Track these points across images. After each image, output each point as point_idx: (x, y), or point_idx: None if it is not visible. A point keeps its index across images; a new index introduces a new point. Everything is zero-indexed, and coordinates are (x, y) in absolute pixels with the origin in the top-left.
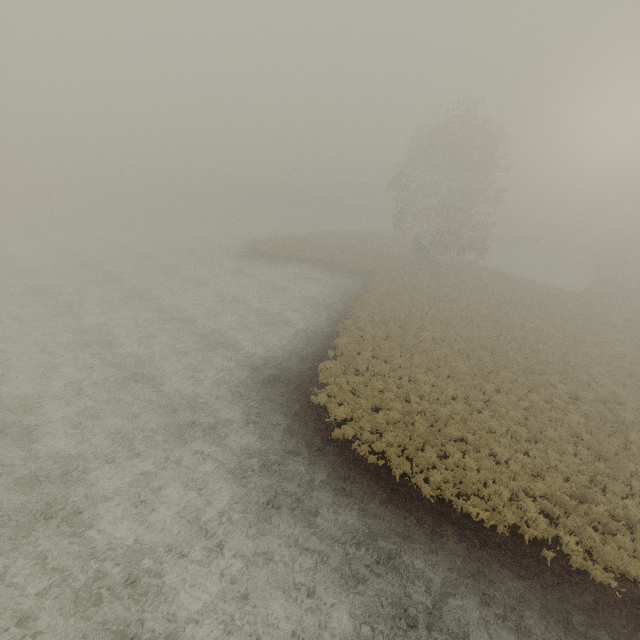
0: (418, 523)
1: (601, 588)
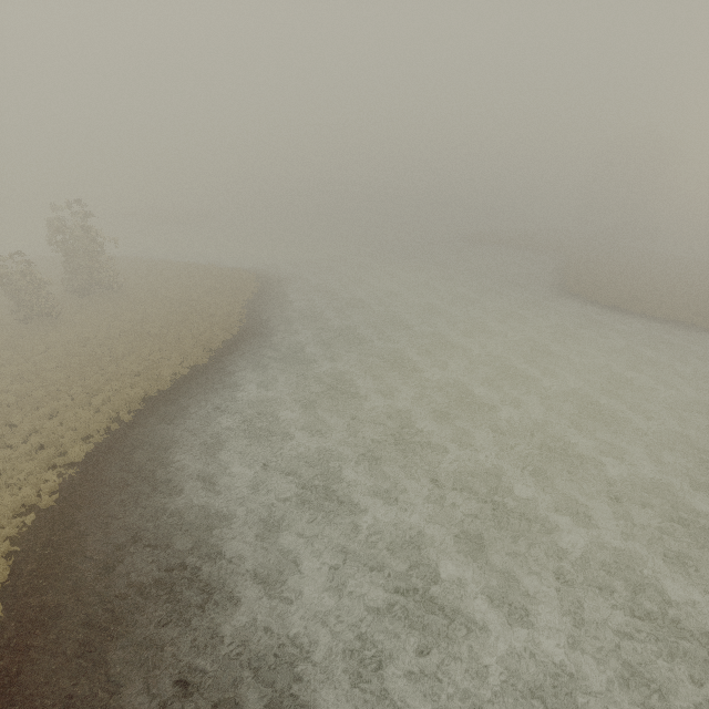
0: (634, 316)
1: (708, 330)
